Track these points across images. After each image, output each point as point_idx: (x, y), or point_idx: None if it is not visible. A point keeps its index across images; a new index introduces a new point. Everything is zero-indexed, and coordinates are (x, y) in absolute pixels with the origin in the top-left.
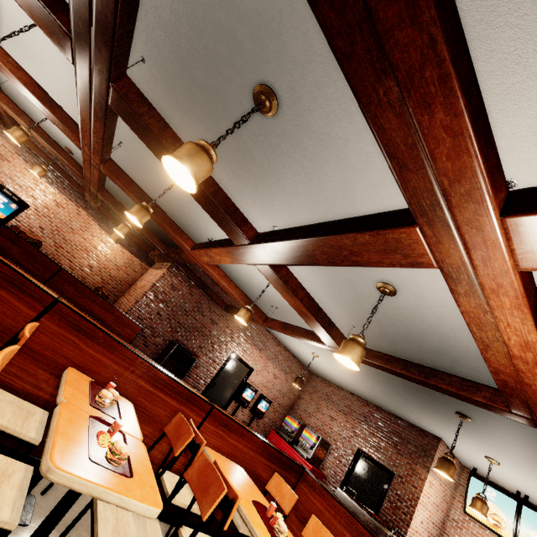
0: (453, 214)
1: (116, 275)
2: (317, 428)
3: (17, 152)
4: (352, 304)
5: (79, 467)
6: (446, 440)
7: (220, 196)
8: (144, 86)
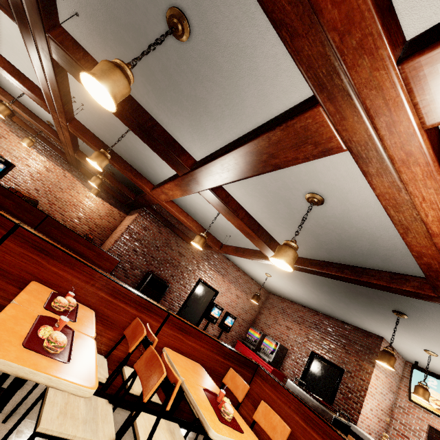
0: (350, 78)
1: (100, 223)
2: (276, 337)
3: (11, 130)
4: (289, 221)
5: (7, 351)
6: (388, 339)
7: (158, 130)
8: (84, 41)
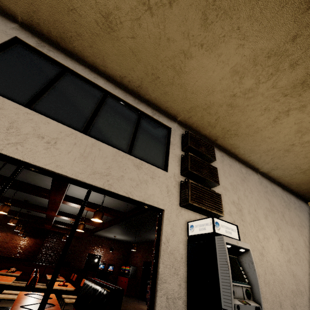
0: (45, 213)
1: (31, 250)
2: (134, 264)
3: None
4: None
5: (3, 272)
6: None
7: (32, 216)
8: None
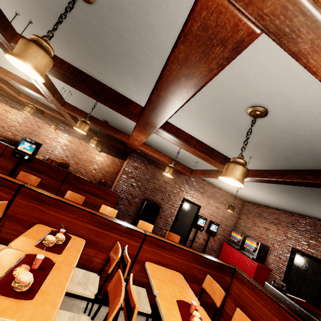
0: None
1: (108, 170)
2: (256, 237)
3: (44, 122)
4: (240, 139)
5: None
6: None
7: (106, 91)
8: None
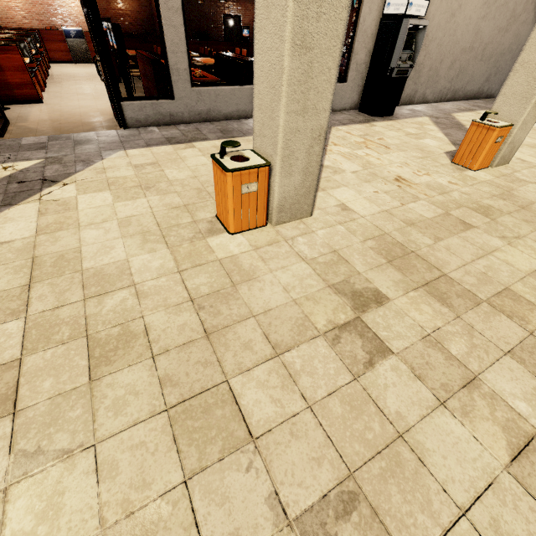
0: None
1: (143, 18)
2: None
3: None
4: None
5: None
6: None
7: None
8: None
